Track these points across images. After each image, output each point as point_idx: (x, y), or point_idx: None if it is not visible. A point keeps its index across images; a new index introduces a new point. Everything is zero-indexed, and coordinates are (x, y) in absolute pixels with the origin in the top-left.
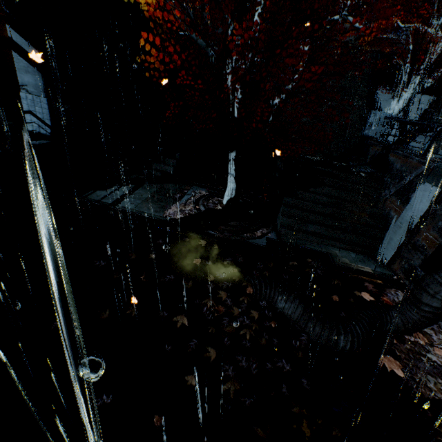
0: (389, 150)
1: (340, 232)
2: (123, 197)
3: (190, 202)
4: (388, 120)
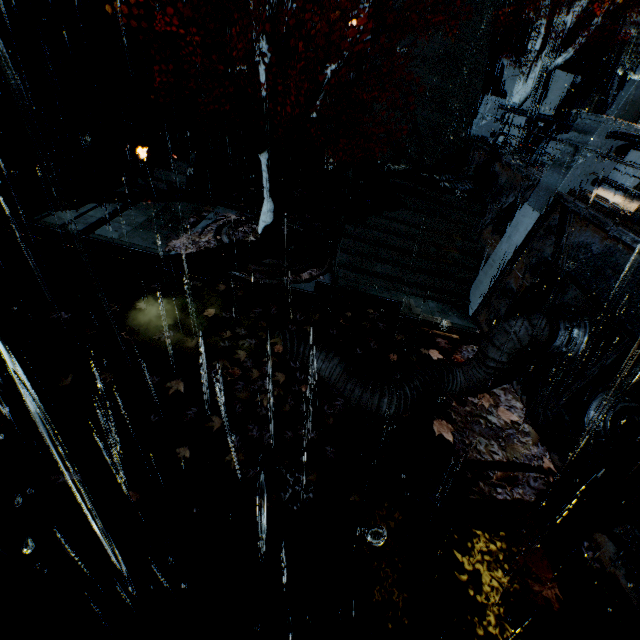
0: (496, 158)
1: (418, 274)
2: (103, 222)
3: (209, 230)
4: (504, 111)
